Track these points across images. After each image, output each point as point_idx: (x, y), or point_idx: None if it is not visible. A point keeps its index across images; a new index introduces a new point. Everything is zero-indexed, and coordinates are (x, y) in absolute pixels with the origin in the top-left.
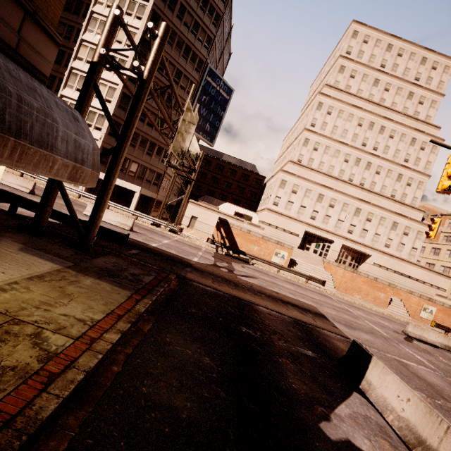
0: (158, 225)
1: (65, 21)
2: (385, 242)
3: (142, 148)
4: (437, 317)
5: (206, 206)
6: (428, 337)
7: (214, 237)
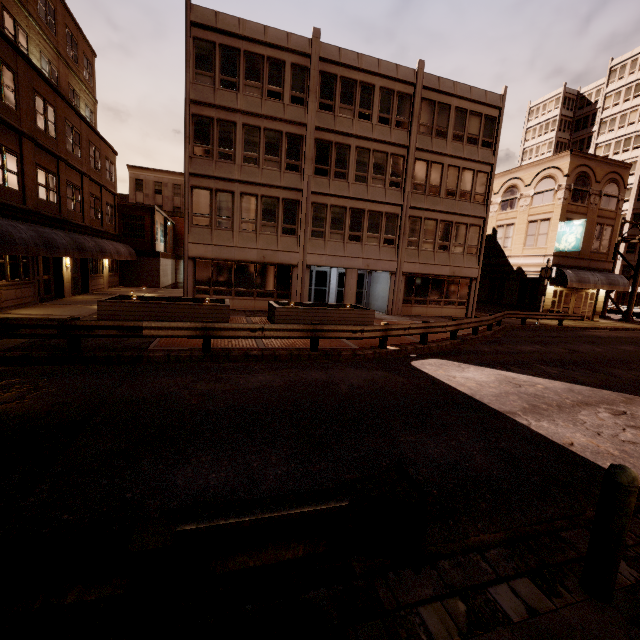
0: None
1: None
2: None
3: None
4: None
5: None
6: None
7: None
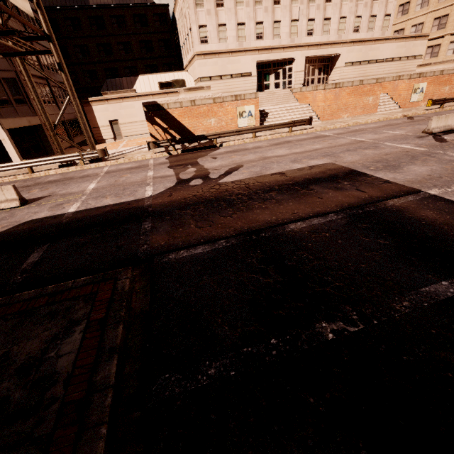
0: (69, 163)
1: None
2: (353, 24)
3: None
4: (427, 93)
5: (116, 96)
6: (453, 122)
7: (155, 136)
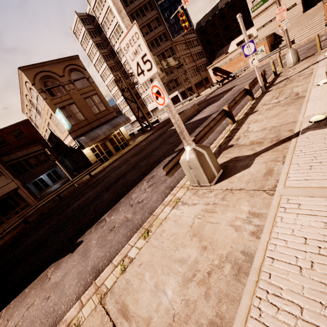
0: (190, 99)
1: (117, 61)
2: None
3: (167, 74)
4: None
5: (216, 62)
6: None
7: (217, 80)
